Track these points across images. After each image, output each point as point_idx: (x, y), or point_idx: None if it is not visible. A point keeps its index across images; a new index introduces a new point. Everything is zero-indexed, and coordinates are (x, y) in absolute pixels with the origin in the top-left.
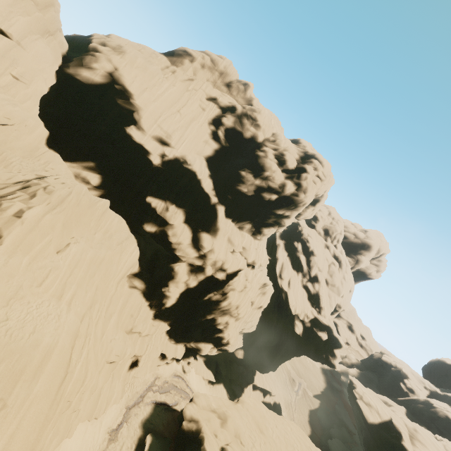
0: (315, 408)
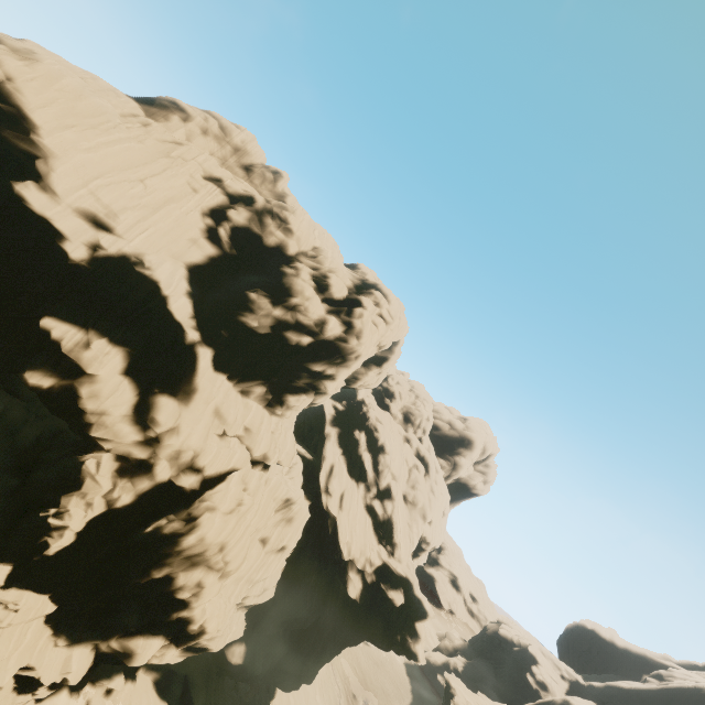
0: None
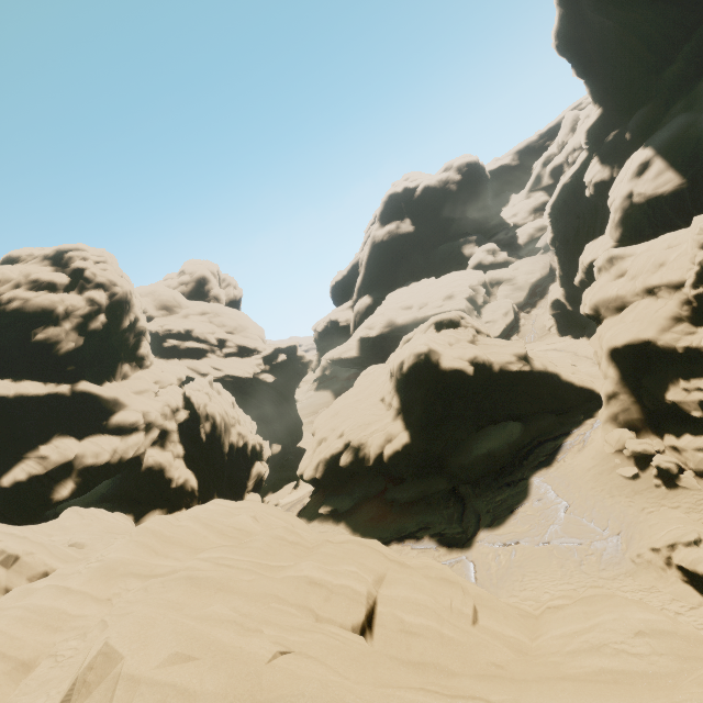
0: None
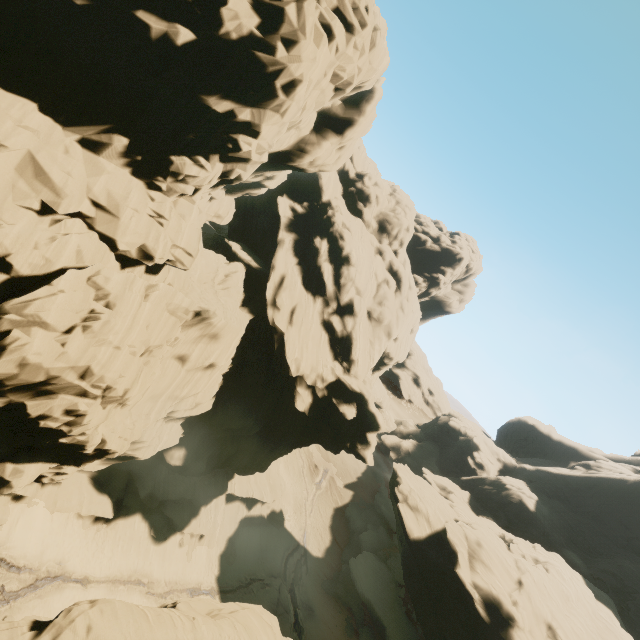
0: (344, 504)
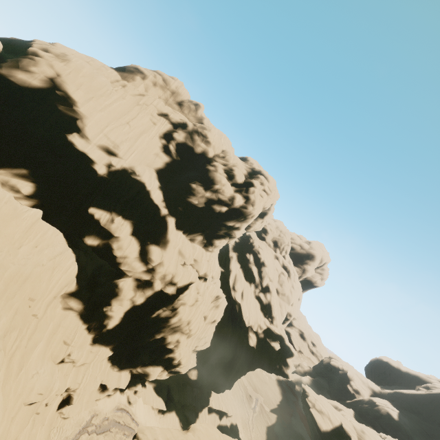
0: (272, 424)
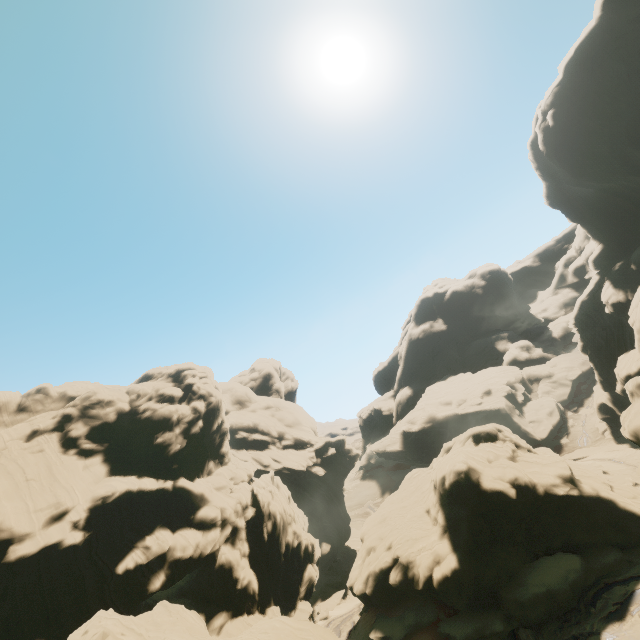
0: None
